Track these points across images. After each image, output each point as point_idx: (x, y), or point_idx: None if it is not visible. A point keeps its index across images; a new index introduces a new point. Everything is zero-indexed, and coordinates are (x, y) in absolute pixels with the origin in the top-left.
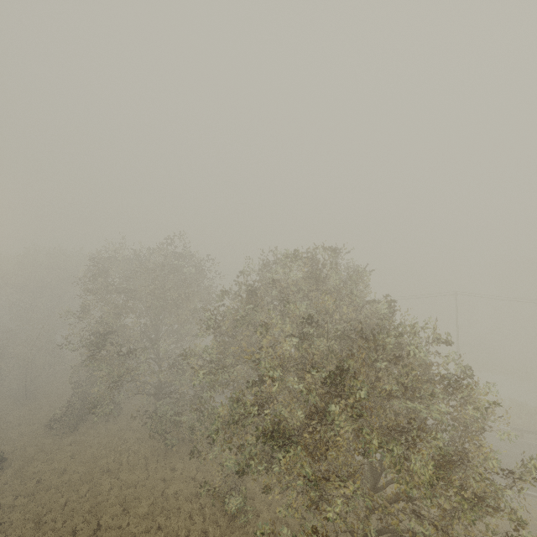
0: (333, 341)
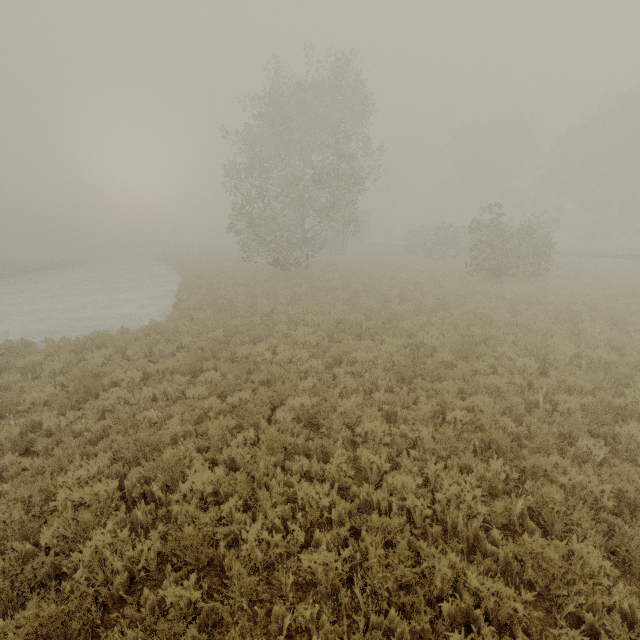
0: None
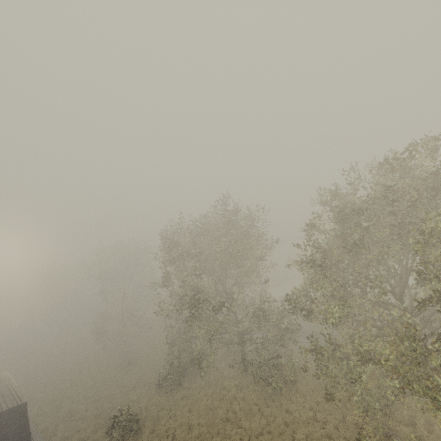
0: None
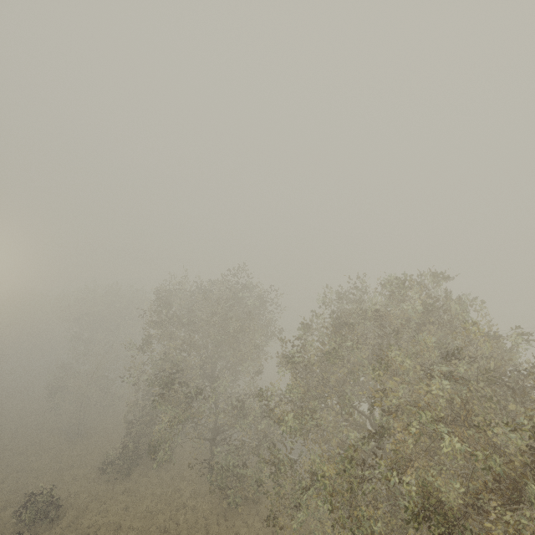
0: (482, 385)
